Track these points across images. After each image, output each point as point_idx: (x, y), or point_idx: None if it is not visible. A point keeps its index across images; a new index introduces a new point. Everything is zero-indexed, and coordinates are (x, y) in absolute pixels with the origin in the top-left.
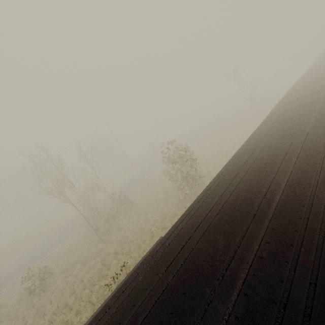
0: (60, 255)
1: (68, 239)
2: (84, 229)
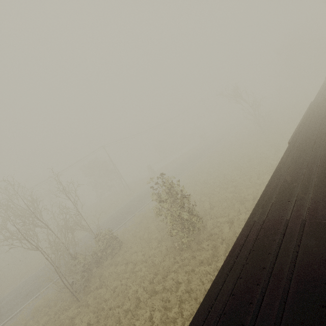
0: (27, 316)
1: (43, 290)
2: (53, 287)
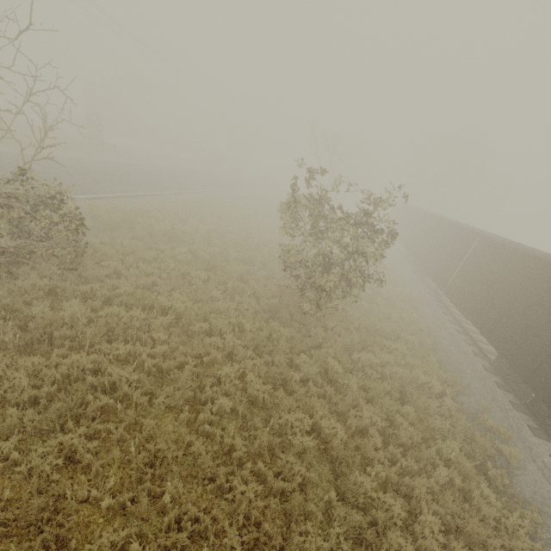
0: None
1: None
2: None
